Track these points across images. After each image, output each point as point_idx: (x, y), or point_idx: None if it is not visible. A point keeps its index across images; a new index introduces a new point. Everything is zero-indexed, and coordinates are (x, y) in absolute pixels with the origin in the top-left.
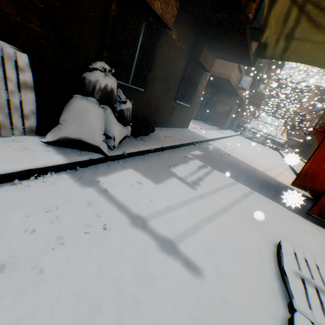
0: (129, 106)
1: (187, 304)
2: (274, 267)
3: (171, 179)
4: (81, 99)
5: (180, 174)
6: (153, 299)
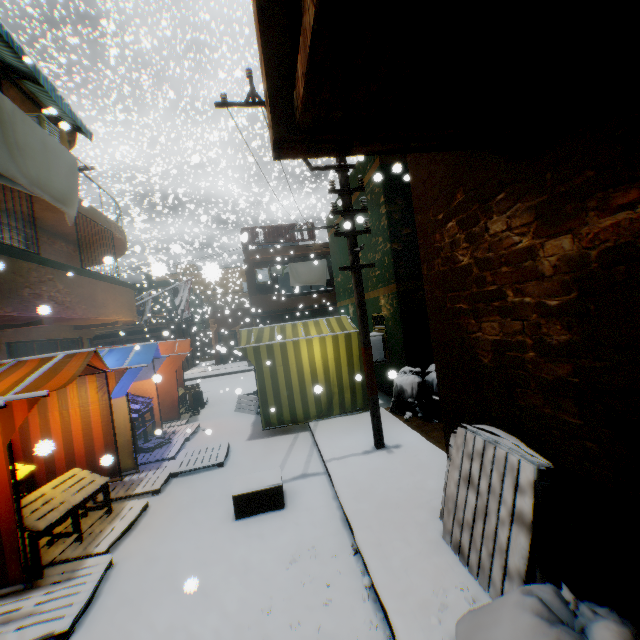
0: None
1: None
2: None
3: None
4: (540, 592)
5: None
6: None
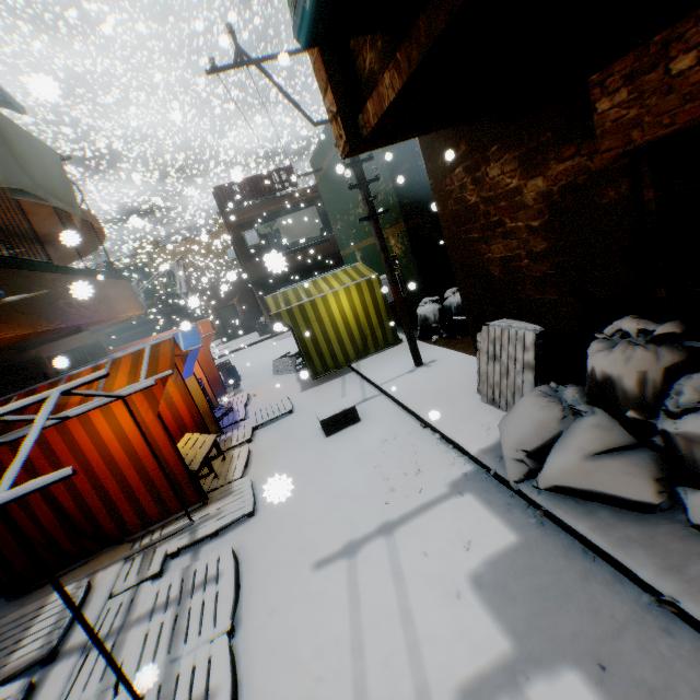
0: (696, 431)
1: (310, 544)
2: (242, 699)
3: (498, 629)
4: (540, 389)
5: (547, 693)
6: (326, 524)
